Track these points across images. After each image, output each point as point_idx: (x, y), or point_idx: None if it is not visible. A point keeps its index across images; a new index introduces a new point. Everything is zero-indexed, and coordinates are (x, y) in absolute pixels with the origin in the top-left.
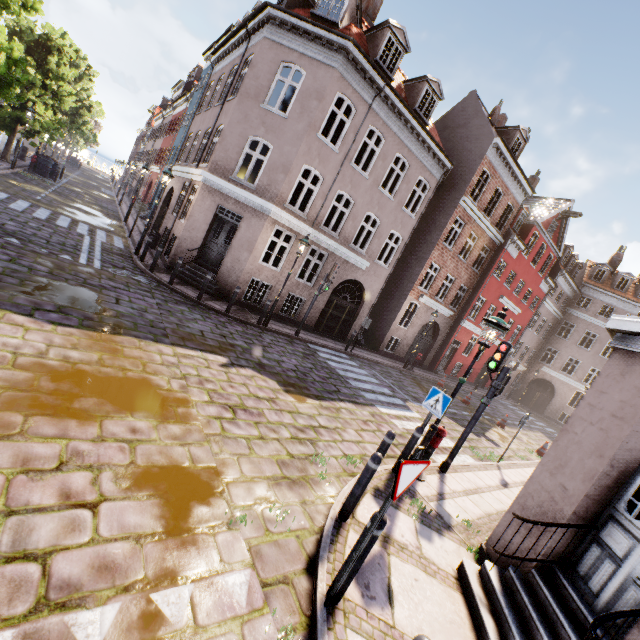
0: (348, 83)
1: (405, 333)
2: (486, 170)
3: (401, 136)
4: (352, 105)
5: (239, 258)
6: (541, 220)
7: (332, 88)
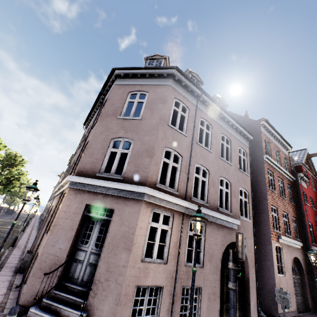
0: (179, 93)
1: (285, 280)
2: (265, 139)
3: (219, 123)
4: (185, 106)
5: (115, 263)
6: (303, 161)
7: (170, 95)
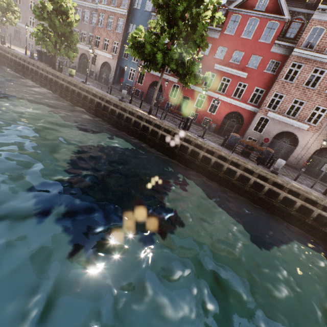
0: None
1: None
2: None
3: None
4: (34, 2)
5: (24, 38)
6: None
7: None
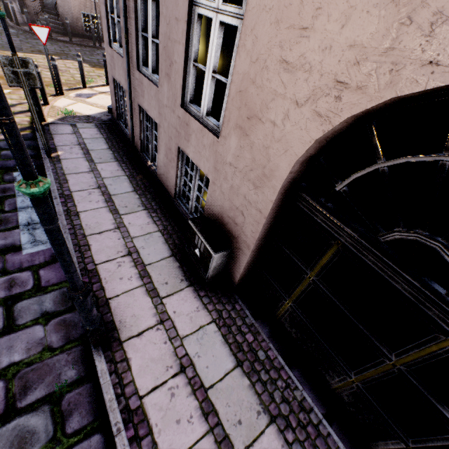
0: None
1: None
2: None
3: None
4: None
5: None
6: None
7: None
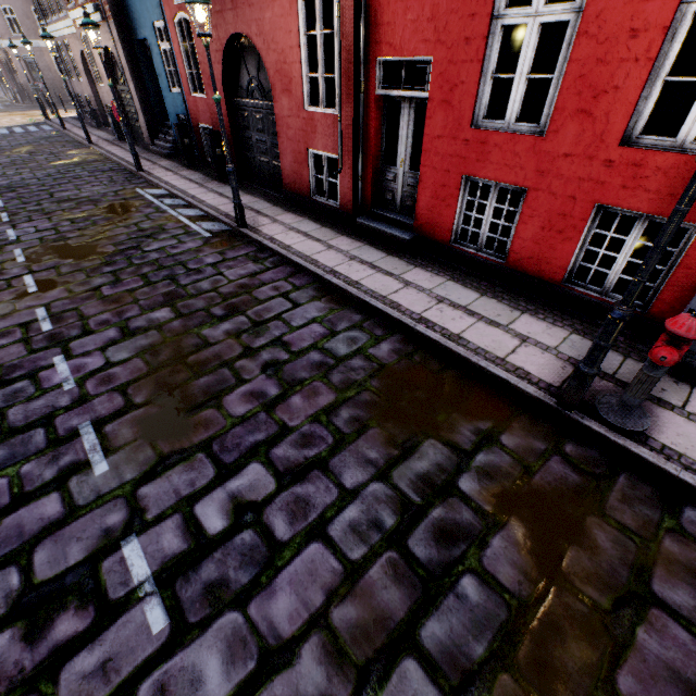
0: None
1: None
2: None
3: None
4: None
5: (50, 78)
6: None
7: None
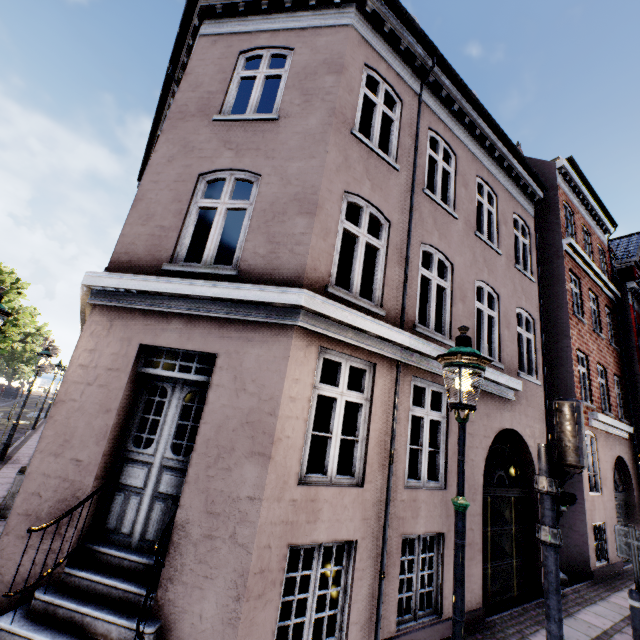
0: (376, 54)
1: (602, 504)
2: (564, 203)
3: (472, 149)
4: (392, 93)
5: (228, 493)
6: (636, 258)
7: (353, 55)
